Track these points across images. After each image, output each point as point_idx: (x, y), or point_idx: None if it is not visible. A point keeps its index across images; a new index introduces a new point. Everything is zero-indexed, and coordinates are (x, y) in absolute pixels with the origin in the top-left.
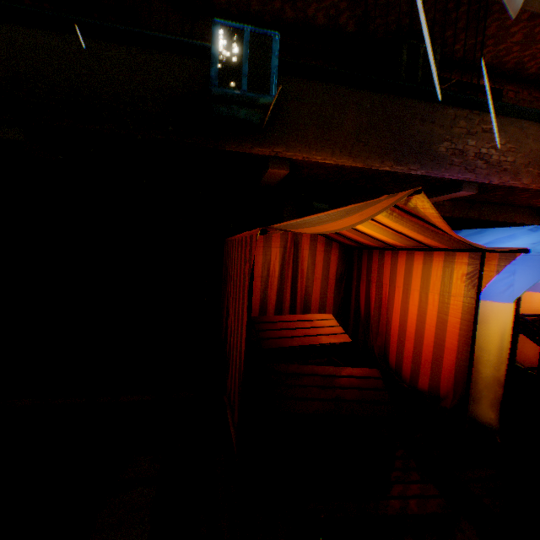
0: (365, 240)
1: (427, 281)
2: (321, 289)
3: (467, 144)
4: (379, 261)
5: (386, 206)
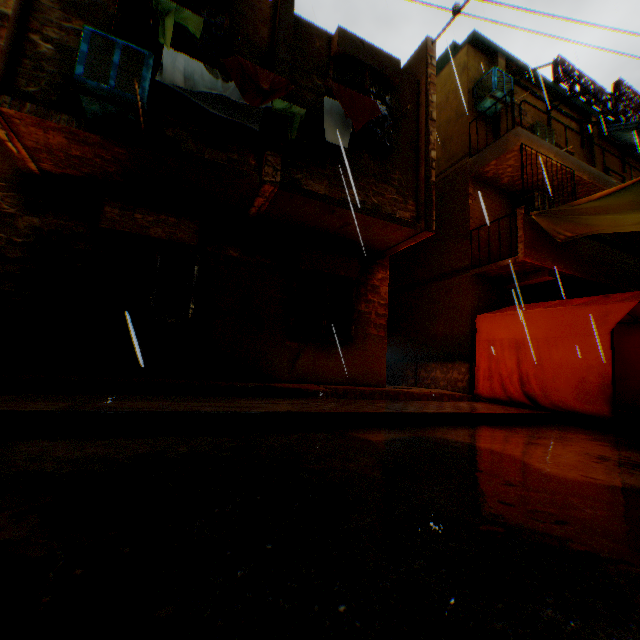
0: None
1: None
2: None
3: None
4: None
5: None
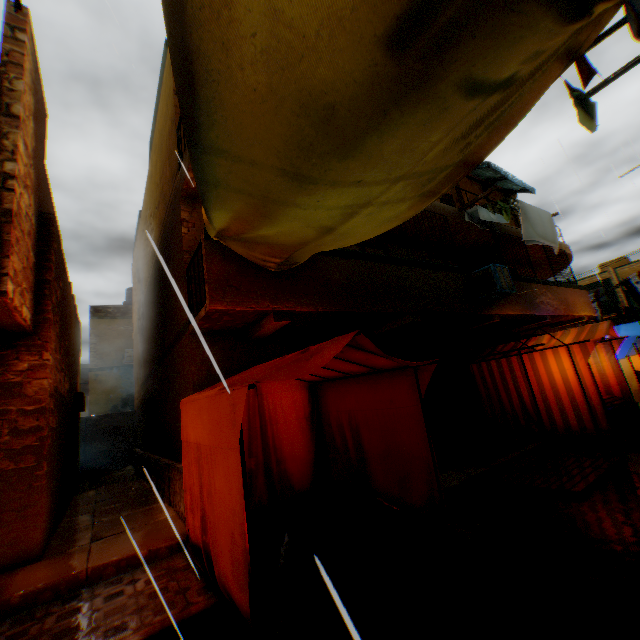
0: None
1: None
2: None
3: (542, 299)
4: None
5: (604, 327)
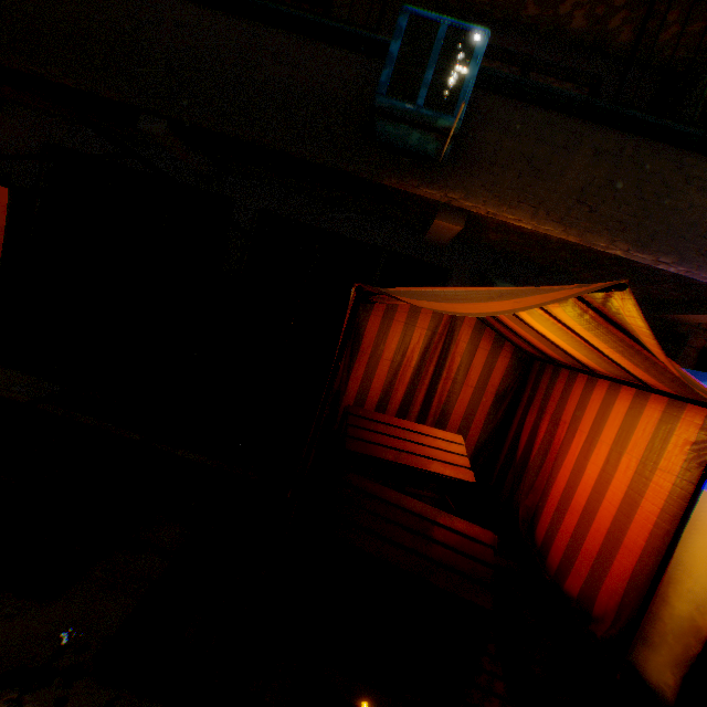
0: (548, 348)
1: (626, 435)
2: (470, 402)
3: None
4: (564, 386)
5: (560, 297)
